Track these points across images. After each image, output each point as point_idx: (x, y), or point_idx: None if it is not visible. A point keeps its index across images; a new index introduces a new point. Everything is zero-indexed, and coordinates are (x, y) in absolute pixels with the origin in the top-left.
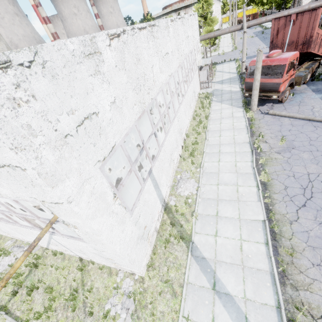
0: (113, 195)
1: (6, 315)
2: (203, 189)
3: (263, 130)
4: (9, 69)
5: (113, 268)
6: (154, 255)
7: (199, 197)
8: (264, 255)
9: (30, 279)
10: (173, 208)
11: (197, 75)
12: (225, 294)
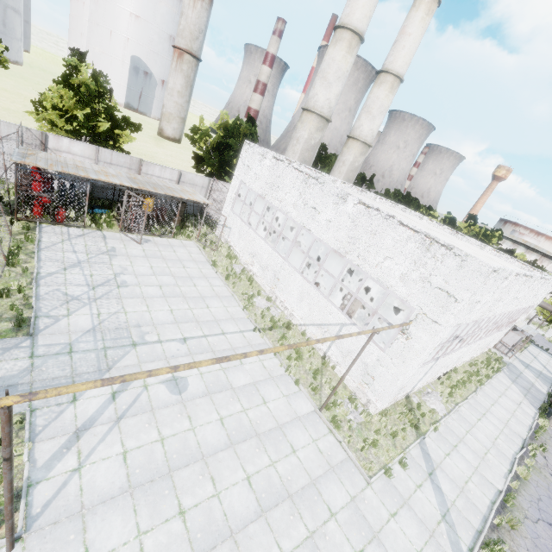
0: (436, 346)
1: (265, 335)
2: (450, 420)
3: (549, 448)
4: (496, 273)
5: (348, 387)
6: (389, 411)
7: (444, 422)
8: (485, 504)
9: (280, 332)
10: (414, 404)
11: (506, 332)
12: (438, 485)
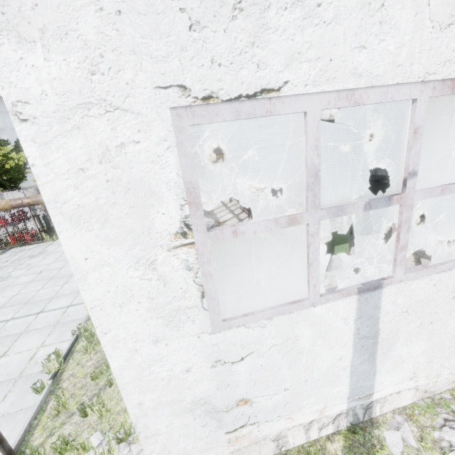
0: (181, 228)
1: None
2: None
3: None
4: None
5: None
6: None
7: None
8: None
9: None
10: None
11: None
12: None
